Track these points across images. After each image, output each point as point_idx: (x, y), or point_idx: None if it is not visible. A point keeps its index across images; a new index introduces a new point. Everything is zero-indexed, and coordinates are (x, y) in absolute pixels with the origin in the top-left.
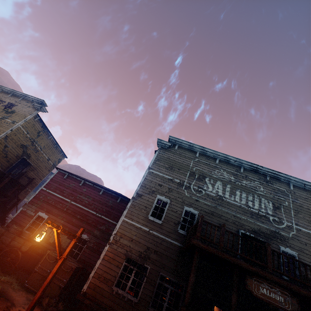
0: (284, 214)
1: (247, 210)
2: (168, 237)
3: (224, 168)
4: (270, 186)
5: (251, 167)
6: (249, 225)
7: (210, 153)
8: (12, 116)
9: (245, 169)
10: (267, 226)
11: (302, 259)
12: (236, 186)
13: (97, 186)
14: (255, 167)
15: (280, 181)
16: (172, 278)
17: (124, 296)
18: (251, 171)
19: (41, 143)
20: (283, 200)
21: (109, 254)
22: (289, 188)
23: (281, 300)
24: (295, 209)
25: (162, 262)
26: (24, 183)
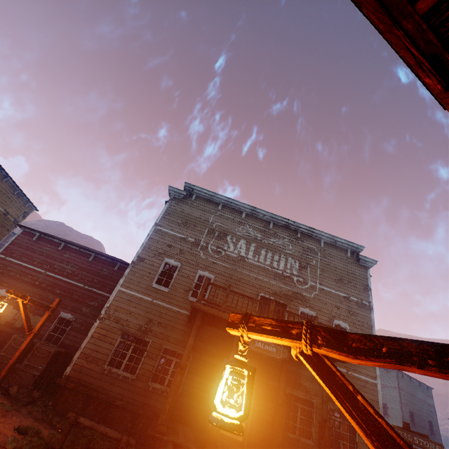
0: (310, 273)
1: (271, 271)
2: (176, 306)
3: (251, 224)
4: (300, 244)
5: (282, 222)
6: (270, 287)
7: (236, 205)
8: None
9: (275, 224)
10: (290, 288)
11: (319, 319)
12: (262, 244)
13: (85, 250)
14: (286, 223)
15: (312, 238)
16: (177, 349)
17: (118, 374)
18: (282, 227)
19: None
20: (311, 259)
21: (100, 331)
22: (319, 246)
23: (273, 350)
24: (322, 268)
25: (166, 334)
26: None
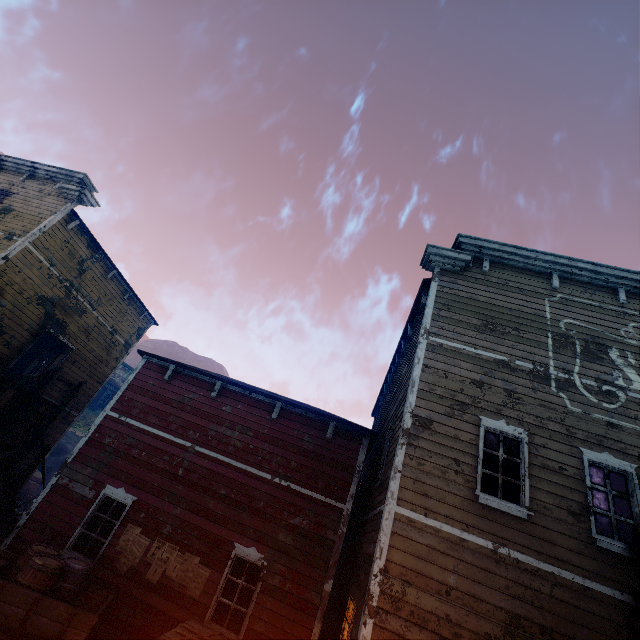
0: None
1: None
2: (570, 568)
3: None
4: None
5: None
6: None
7: (594, 274)
8: (5, 222)
9: None
10: None
11: None
12: None
13: (261, 395)
14: None
15: None
16: None
17: None
18: None
19: (91, 290)
20: None
21: None
22: None
23: None
24: None
25: None
26: (58, 398)
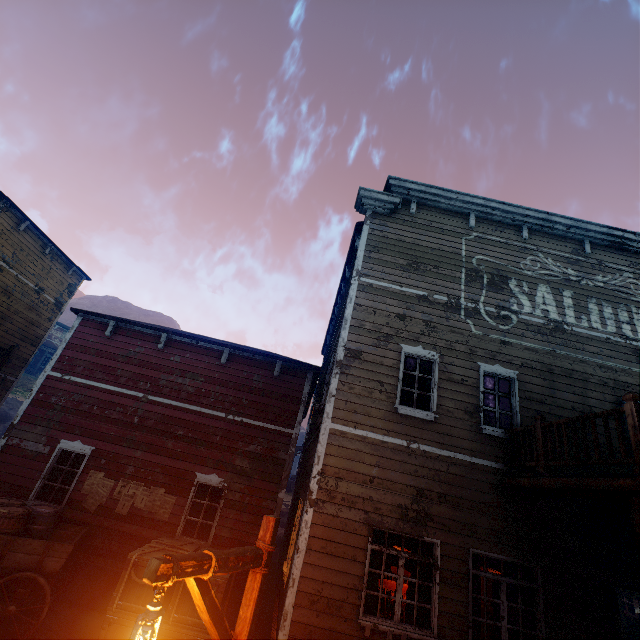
0: None
1: (625, 346)
2: (462, 451)
3: (546, 250)
4: None
5: (609, 238)
6: (638, 382)
7: (504, 213)
8: None
9: (592, 245)
10: None
11: None
12: (584, 291)
13: (209, 343)
14: (617, 238)
15: None
16: (502, 554)
17: (395, 634)
18: (608, 248)
19: (2, 245)
20: None
21: (321, 532)
22: None
23: None
24: None
25: (465, 521)
26: None
